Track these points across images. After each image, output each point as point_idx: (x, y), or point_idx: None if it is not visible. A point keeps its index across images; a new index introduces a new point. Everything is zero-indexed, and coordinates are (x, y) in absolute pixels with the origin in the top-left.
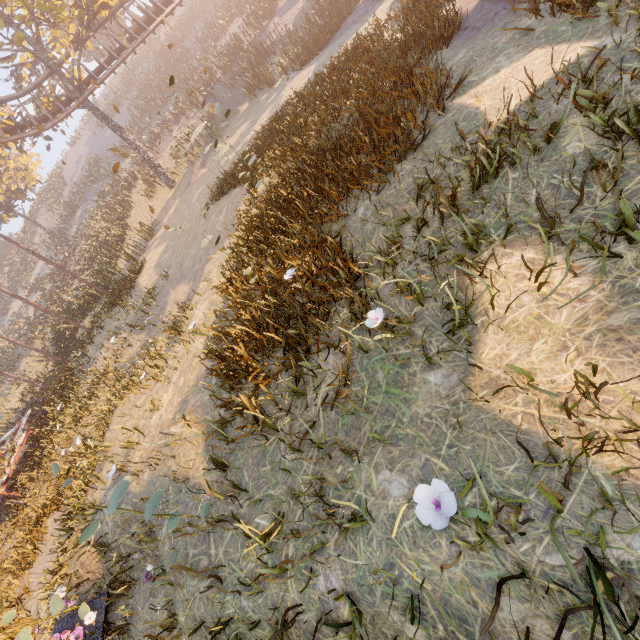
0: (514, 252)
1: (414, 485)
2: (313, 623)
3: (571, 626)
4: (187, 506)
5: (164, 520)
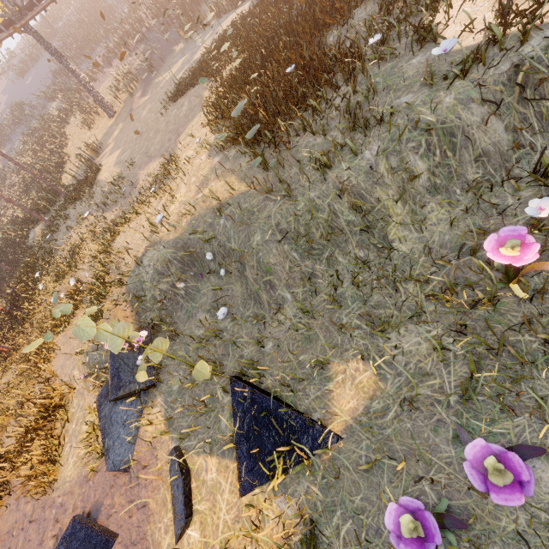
0: (452, 0)
1: (417, 92)
2: (361, 184)
3: (504, 119)
4: (239, 201)
5: (219, 219)
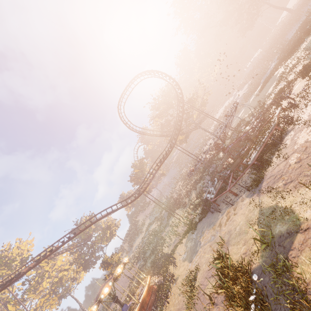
0: None
1: None
2: None
3: None
4: None
5: None
